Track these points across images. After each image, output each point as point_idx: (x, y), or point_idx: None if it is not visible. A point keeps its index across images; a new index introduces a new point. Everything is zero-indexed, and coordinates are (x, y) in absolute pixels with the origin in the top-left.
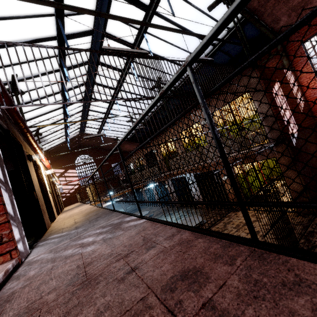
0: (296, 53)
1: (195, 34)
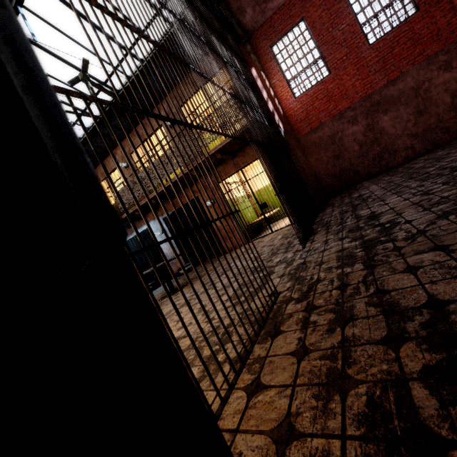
0: (266, 58)
1: None
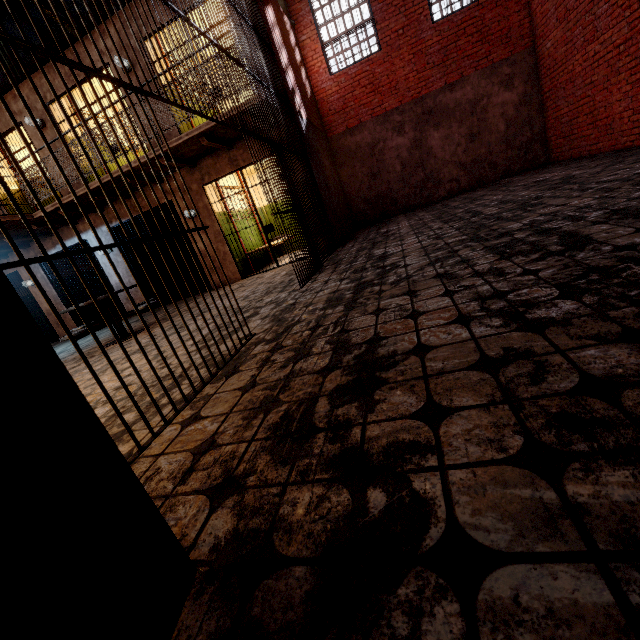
0: None
1: None
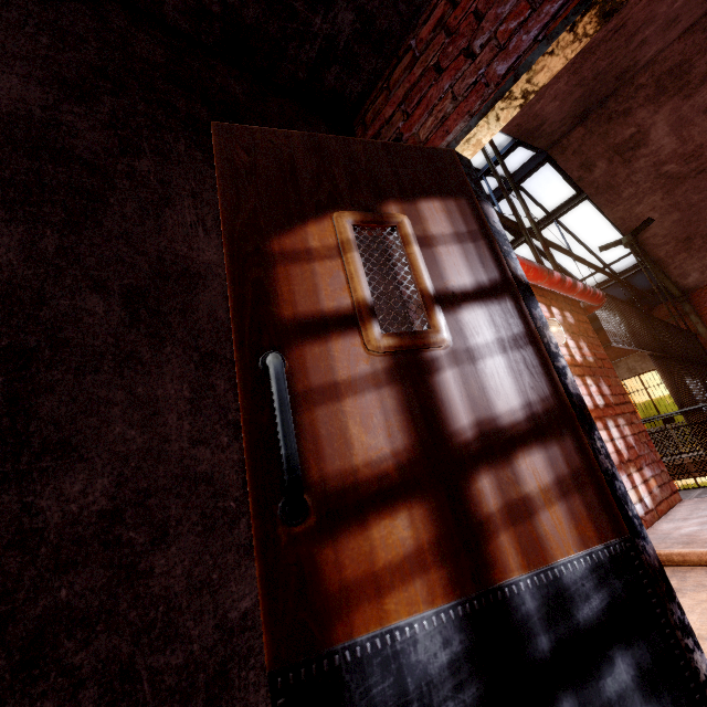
0: None
1: (625, 282)
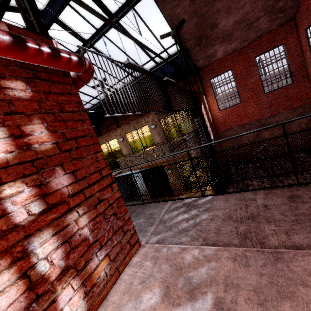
0: (206, 85)
1: (165, 60)
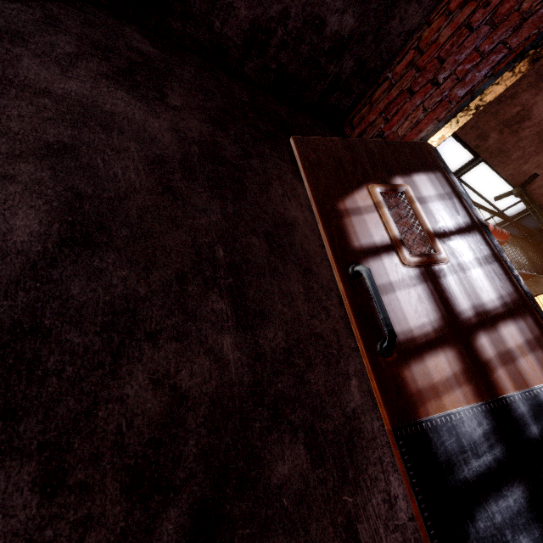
0: None
1: (518, 224)
